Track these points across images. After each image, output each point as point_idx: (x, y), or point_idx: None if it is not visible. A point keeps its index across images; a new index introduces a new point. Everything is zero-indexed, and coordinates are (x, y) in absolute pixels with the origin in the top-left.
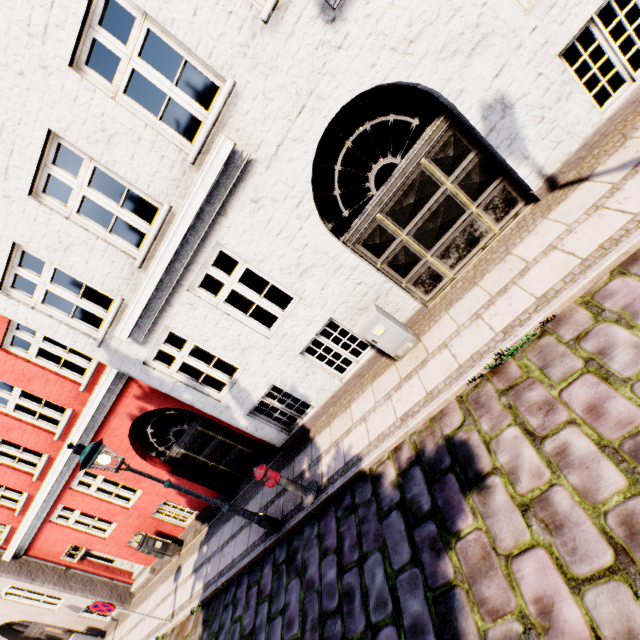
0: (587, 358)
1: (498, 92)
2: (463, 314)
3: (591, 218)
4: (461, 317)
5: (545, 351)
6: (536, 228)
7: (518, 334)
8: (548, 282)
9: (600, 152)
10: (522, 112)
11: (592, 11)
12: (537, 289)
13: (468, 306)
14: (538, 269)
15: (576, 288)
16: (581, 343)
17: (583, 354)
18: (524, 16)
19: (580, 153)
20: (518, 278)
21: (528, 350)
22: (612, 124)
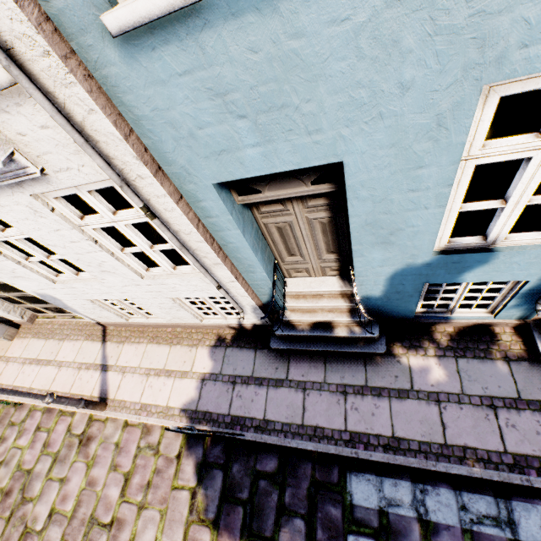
0: (2, 436)
1: (47, 293)
2: (28, 351)
3: (74, 370)
4: (26, 352)
5: (7, 415)
6: (78, 341)
7: (9, 398)
8: (39, 384)
9: (122, 332)
10: (70, 303)
11: (105, 298)
12: (36, 382)
13: (32, 349)
14: (49, 370)
15: (31, 403)
16: (10, 427)
17: (4, 433)
18: (53, 283)
19: (116, 325)
20: (45, 363)
21: (8, 407)
22: (133, 325)
